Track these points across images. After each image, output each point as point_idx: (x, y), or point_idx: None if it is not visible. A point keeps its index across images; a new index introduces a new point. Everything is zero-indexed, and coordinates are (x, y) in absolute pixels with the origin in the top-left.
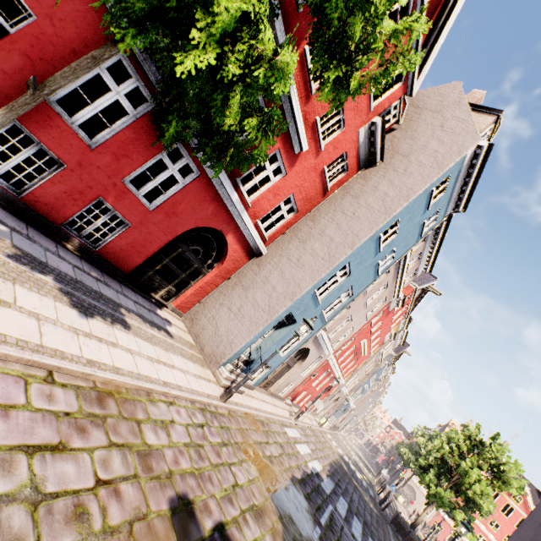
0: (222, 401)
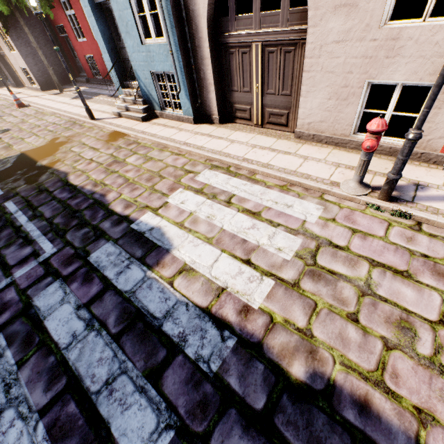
0: (90, 119)
